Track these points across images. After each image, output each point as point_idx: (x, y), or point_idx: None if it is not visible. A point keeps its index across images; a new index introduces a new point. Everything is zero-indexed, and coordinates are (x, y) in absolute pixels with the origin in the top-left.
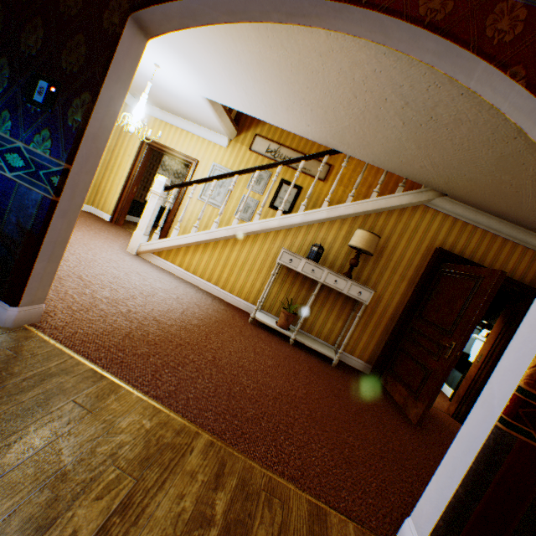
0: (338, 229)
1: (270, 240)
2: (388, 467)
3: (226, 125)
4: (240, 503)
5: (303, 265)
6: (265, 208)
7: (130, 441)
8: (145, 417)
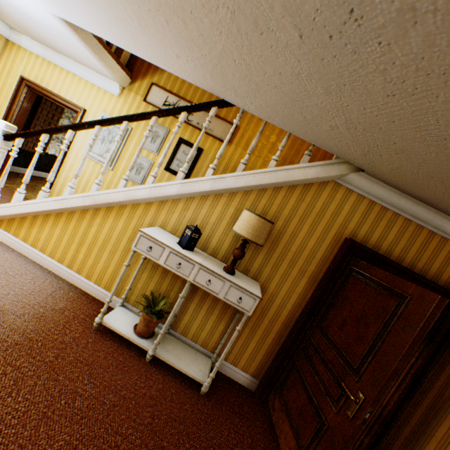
0: (226, 206)
1: (139, 214)
2: None
3: (110, 66)
4: None
5: (167, 255)
6: (161, 170)
7: None
8: None
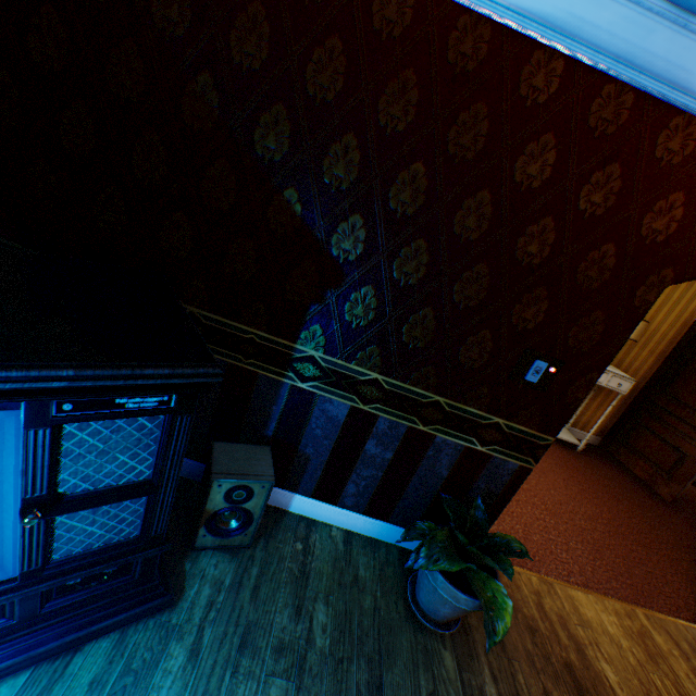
0: None
1: None
2: None
3: None
4: None
5: None
6: None
7: (628, 644)
8: (606, 613)
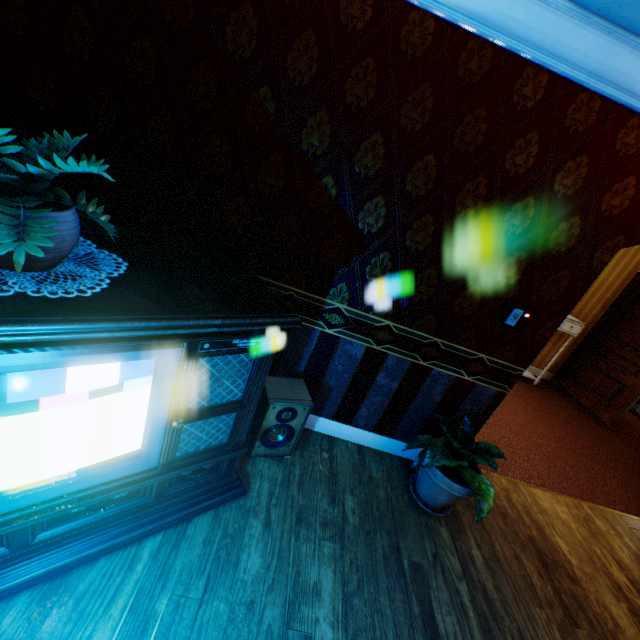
0: None
1: None
2: (636, 477)
3: None
4: (633, 539)
5: None
6: None
7: (576, 526)
8: (558, 505)
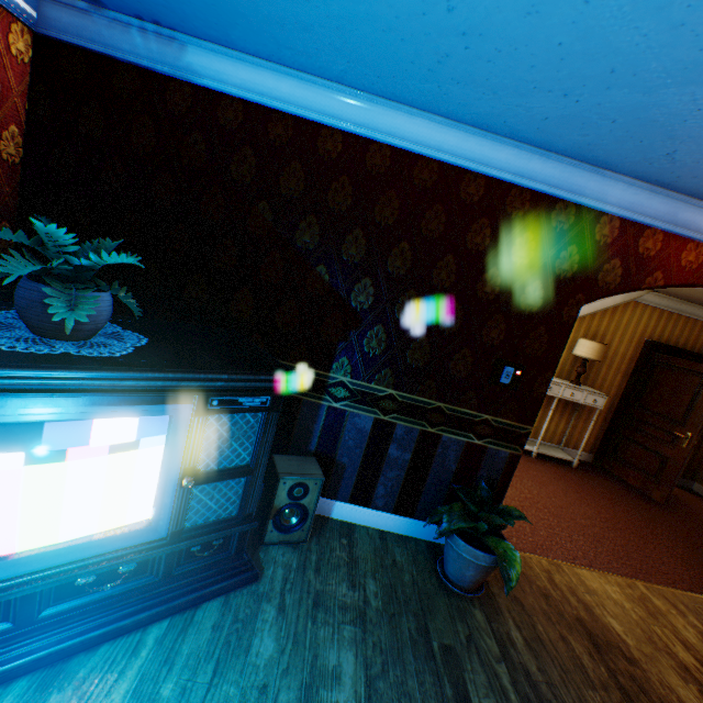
0: None
1: None
2: (698, 554)
3: None
4: (699, 618)
5: None
6: None
7: (630, 605)
8: (609, 584)
